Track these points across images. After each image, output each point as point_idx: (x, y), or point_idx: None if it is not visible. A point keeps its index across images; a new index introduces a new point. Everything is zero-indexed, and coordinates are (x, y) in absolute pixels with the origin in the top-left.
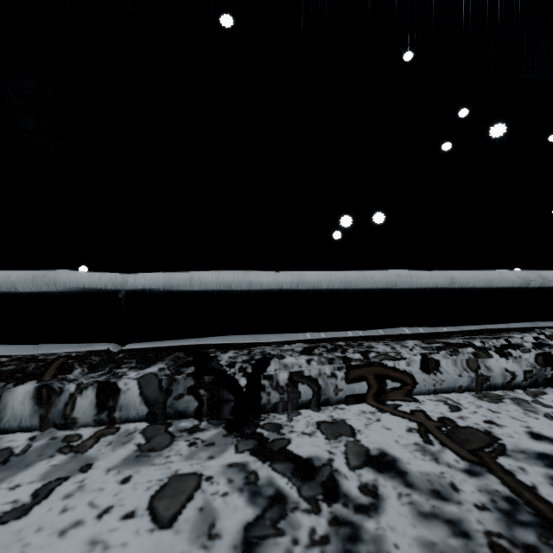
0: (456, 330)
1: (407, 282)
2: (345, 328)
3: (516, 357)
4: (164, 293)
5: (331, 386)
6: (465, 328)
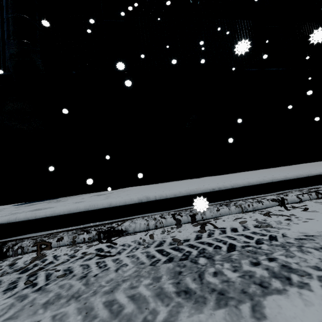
0: (109, 222)
1: (92, 207)
2: (71, 226)
3: (90, 233)
4: (7, 223)
5: (27, 248)
6: (114, 220)
